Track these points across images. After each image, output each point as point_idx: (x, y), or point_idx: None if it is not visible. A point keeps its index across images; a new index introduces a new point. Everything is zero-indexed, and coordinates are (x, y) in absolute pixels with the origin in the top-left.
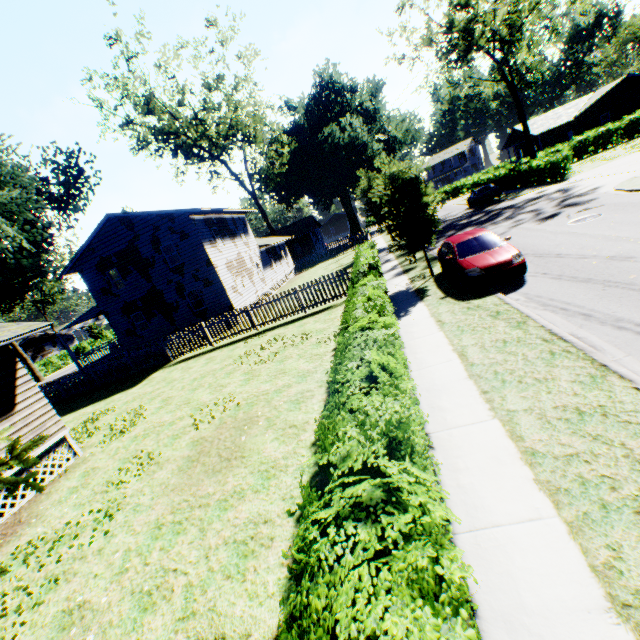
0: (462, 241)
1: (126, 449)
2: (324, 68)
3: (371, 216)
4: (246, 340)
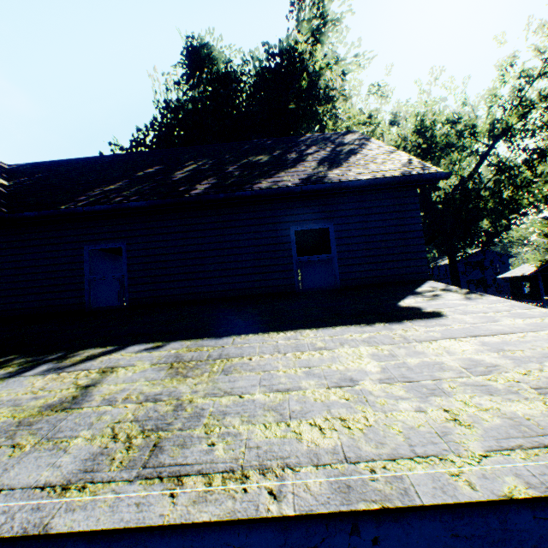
0: None
1: None
2: None
3: None
4: None
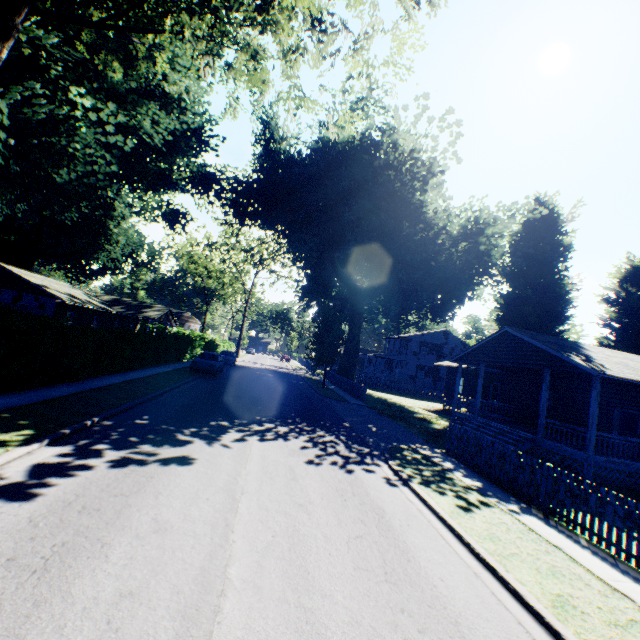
0: None
1: None
2: None
3: None
4: None
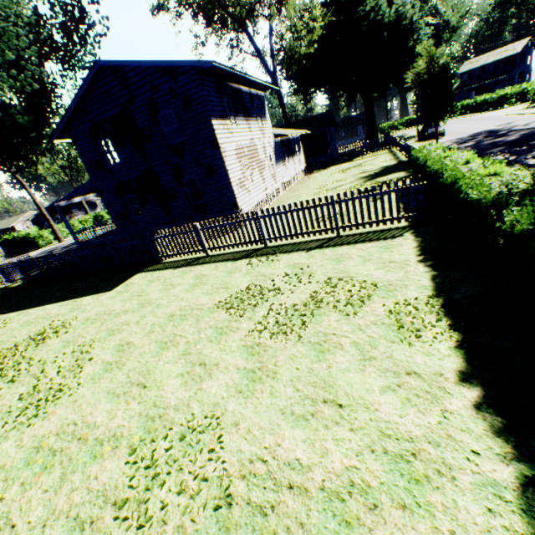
0: None
1: (2, 491)
2: None
3: (420, 112)
4: (249, 260)
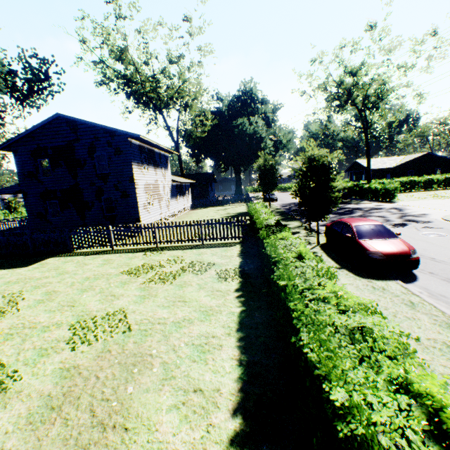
0: (360, 225)
1: None
2: (248, 82)
3: (260, 185)
4: (145, 252)
